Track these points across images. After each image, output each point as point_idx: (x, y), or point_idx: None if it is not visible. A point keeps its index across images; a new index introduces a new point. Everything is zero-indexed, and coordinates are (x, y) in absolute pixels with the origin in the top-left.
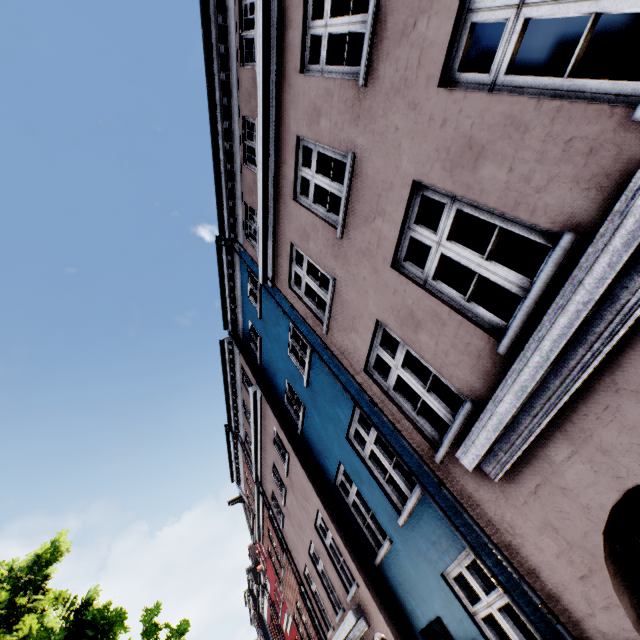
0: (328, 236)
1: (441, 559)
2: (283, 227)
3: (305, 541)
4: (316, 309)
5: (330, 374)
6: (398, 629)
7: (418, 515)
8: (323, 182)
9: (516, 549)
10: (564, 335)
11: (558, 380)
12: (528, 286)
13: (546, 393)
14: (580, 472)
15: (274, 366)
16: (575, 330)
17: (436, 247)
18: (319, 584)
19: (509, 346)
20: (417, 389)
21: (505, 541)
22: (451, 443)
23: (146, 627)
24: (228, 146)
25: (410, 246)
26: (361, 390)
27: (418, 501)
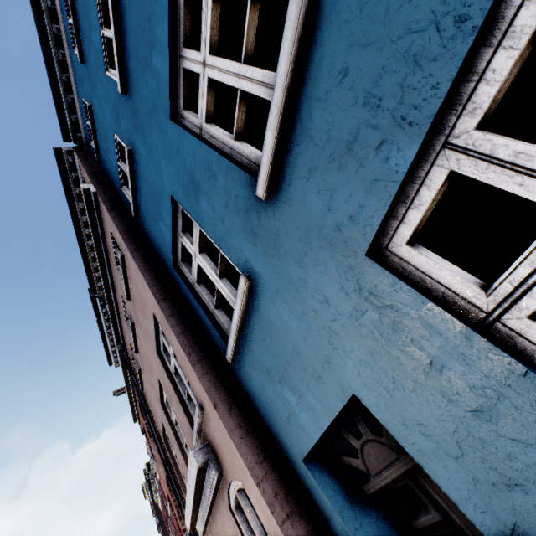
0: None
1: (373, 184)
2: None
3: (156, 387)
4: None
5: None
6: (264, 465)
7: (304, 99)
8: None
9: None
10: None
11: None
12: None
13: None
14: None
15: (105, 135)
16: None
17: None
18: (173, 441)
19: None
20: None
21: None
22: None
23: None
24: None
25: None
26: None
27: (304, 34)
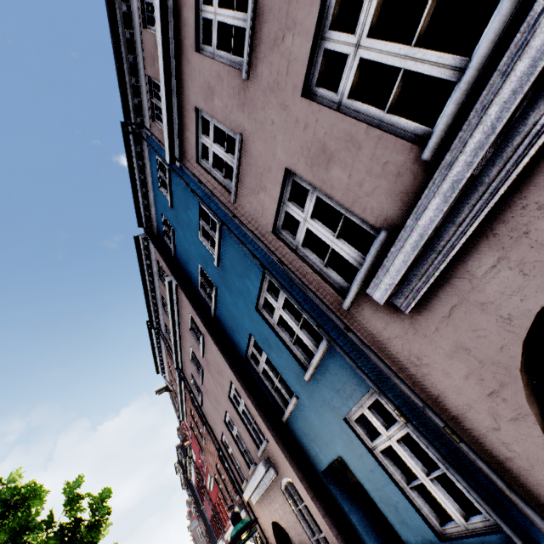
0: (233, 83)
1: (344, 405)
2: (187, 91)
3: (221, 412)
4: (224, 180)
5: (239, 246)
6: (303, 472)
7: (324, 368)
8: (226, 16)
9: (422, 380)
10: (521, 88)
11: (496, 168)
12: (466, 63)
13: (478, 191)
14: (505, 280)
15: (187, 255)
16: (537, 76)
17: (354, 52)
18: (234, 446)
19: (437, 146)
20: (326, 238)
21: (411, 374)
22: (361, 284)
23: (68, 498)
24: (125, 6)
25: (323, 66)
26: (269, 252)
27: (324, 354)
